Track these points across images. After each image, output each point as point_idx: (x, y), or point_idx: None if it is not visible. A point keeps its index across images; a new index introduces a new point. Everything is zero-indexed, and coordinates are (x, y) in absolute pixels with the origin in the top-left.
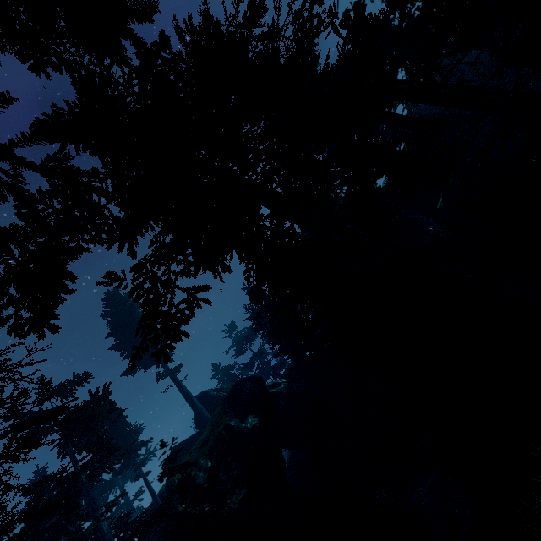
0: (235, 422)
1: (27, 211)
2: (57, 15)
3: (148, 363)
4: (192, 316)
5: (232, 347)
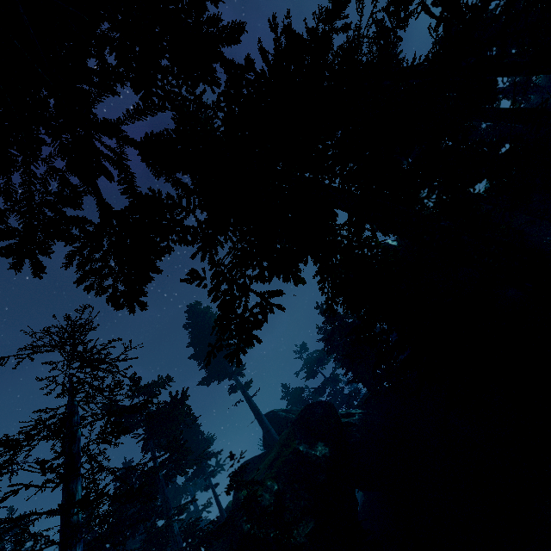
0: (304, 447)
1: (127, 186)
2: (163, 49)
3: (221, 376)
4: (264, 321)
5: (302, 368)
